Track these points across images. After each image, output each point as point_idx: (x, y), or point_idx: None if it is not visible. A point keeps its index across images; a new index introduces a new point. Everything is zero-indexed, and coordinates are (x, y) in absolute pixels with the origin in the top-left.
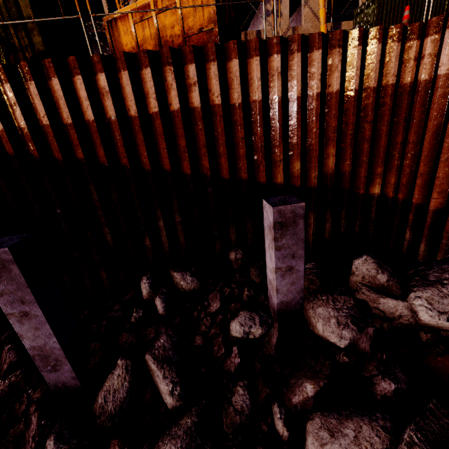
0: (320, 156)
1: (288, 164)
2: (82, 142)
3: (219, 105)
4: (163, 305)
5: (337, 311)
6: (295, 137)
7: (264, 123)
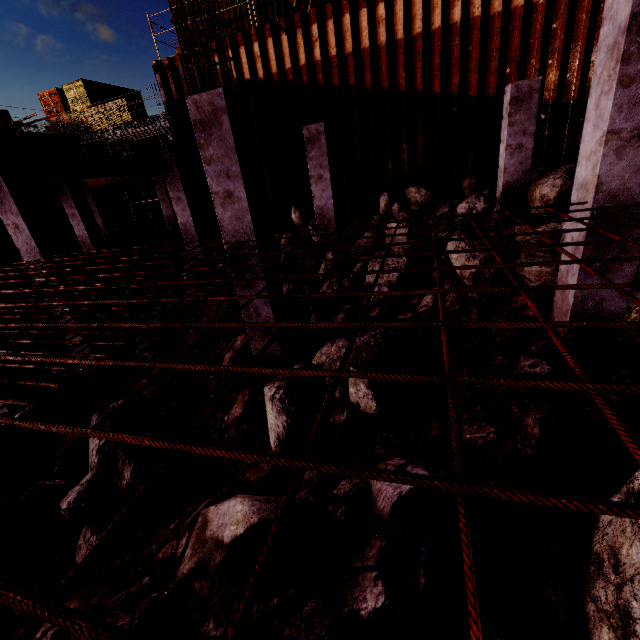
0: (586, 64)
1: (544, 77)
2: (355, 69)
3: (478, 17)
4: (399, 207)
5: (556, 174)
6: (557, 43)
7: (523, 31)
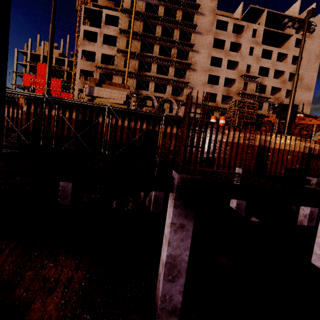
0: None
1: None
2: None
3: None
4: None
5: None
6: None
7: None
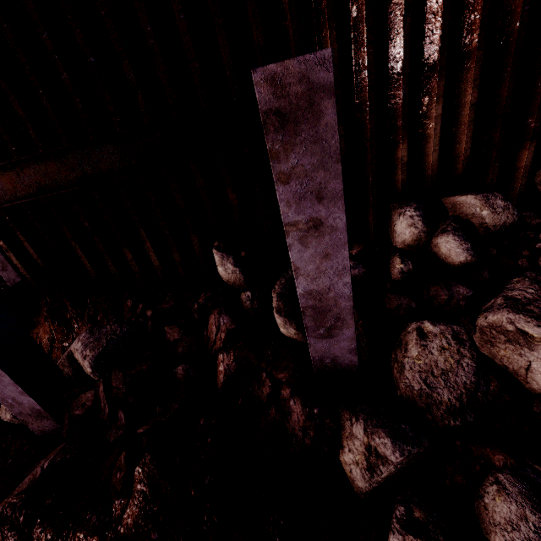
0: None
1: None
2: None
3: None
4: (465, 246)
5: None
6: None
7: None
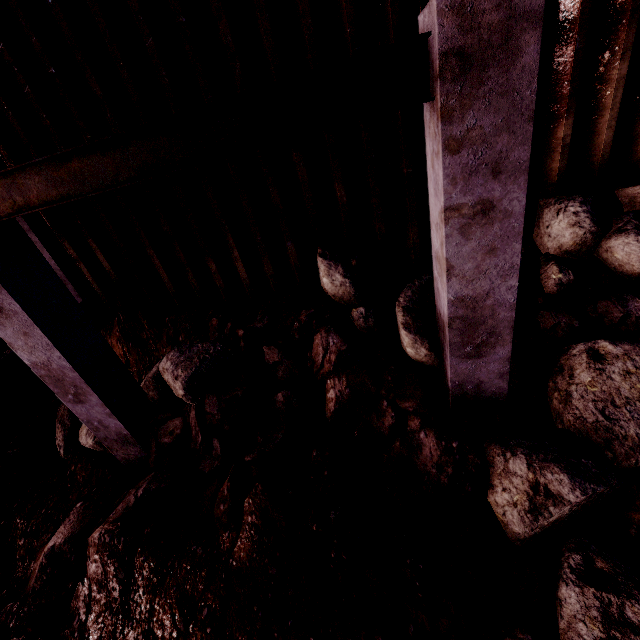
0: None
1: None
2: None
3: None
4: None
5: None
6: None
7: None
